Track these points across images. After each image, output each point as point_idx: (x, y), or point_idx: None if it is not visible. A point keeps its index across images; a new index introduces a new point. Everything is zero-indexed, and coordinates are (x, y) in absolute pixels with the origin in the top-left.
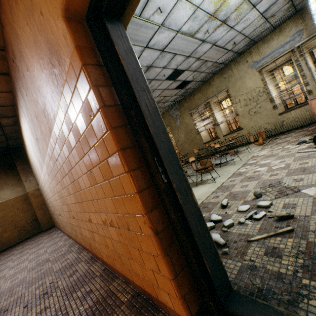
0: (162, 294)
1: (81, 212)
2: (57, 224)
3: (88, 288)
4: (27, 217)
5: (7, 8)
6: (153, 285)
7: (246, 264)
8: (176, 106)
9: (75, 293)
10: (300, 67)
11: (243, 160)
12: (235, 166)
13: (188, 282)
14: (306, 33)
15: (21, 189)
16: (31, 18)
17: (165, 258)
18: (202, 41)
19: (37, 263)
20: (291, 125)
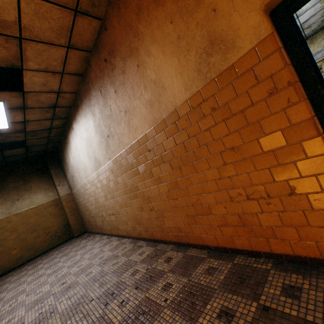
0: None
1: (178, 199)
2: (93, 229)
3: (204, 266)
4: (58, 223)
5: (131, 11)
6: (317, 244)
7: None
8: None
9: (192, 271)
10: None
11: None
12: None
13: None
14: None
15: (53, 194)
16: (188, 15)
17: None
18: None
19: (103, 259)
20: None
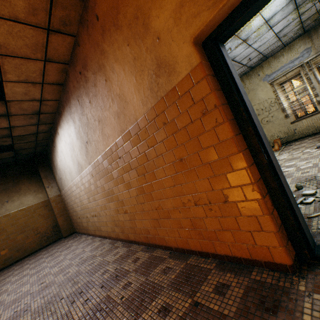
0: (259, 251)
1: (145, 203)
2: (80, 229)
3: (163, 266)
4: (48, 224)
5: (97, 31)
6: (247, 246)
7: (315, 231)
8: None
9: (151, 271)
10: (309, 80)
11: None
12: None
13: (285, 236)
14: (314, 51)
15: (43, 196)
16: (139, 40)
17: (270, 216)
18: None
19: (82, 259)
20: (303, 133)
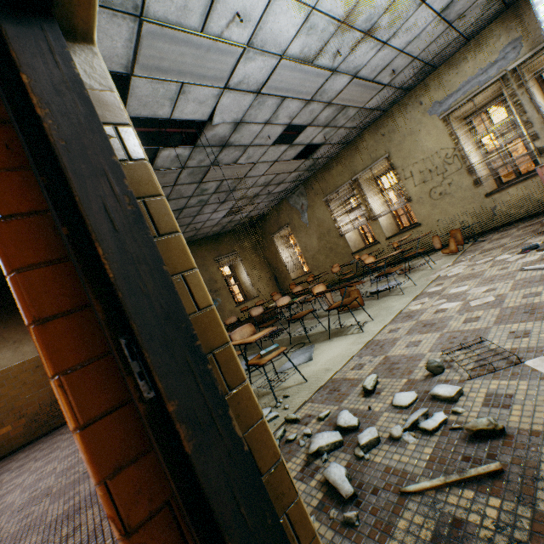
0: None
1: None
2: None
3: None
4: (41, 398)
5: None
6: None
7: None
8: (299, 189)
9: None
10: (520, 107)
11: (419, 286)
12: (403, 297)
13: None
14: (527, 44)
15: (31, 349)
16: None
17: None
18: (331, 71)
19: (31, 497)
20: (510, 214)
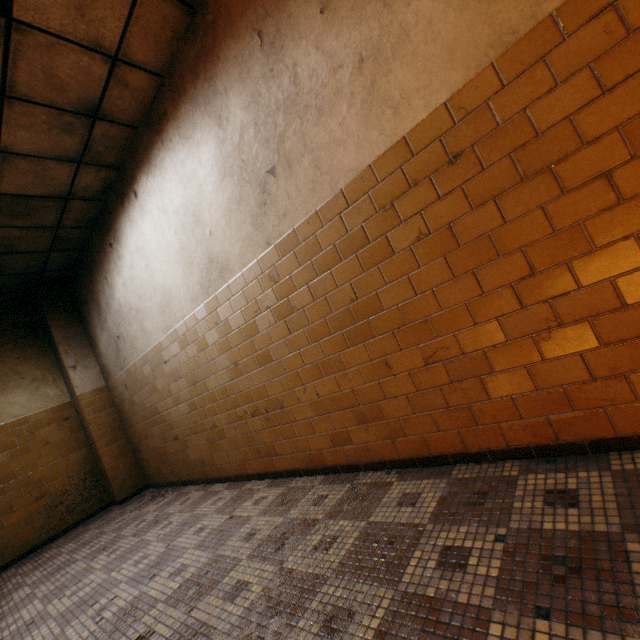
0: None
1: (573, 292)
2: (174, 473)
3: None
4: (70, 468)
5: None
6: None
7: None
8: None
9: None
10: None
11: None
12: None
13: None
14: None
15: (57, 392)
16: None
17: None
18: None
19: (263, 539)
20: None
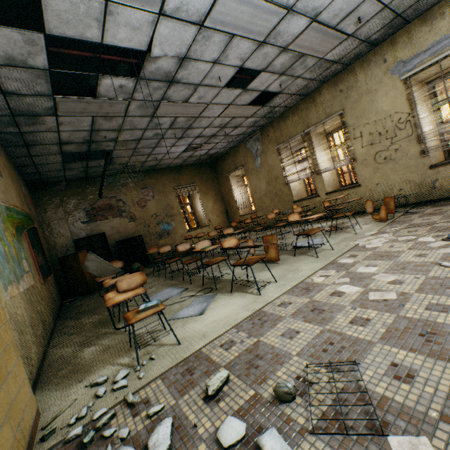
0: None
1: None
2: None
3: None
4: None
5: None
6: None
7: None
8: (256, 135)
9: None
10: None
11: (335, 251)
12: (315, 261)
13: None
14: None
15: None
16: None
17: None
18: (286, 9)
19: None
20: None
